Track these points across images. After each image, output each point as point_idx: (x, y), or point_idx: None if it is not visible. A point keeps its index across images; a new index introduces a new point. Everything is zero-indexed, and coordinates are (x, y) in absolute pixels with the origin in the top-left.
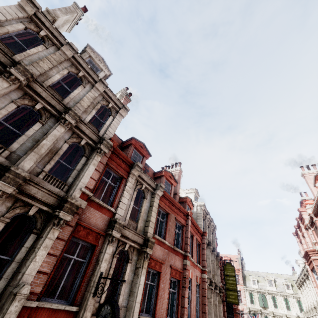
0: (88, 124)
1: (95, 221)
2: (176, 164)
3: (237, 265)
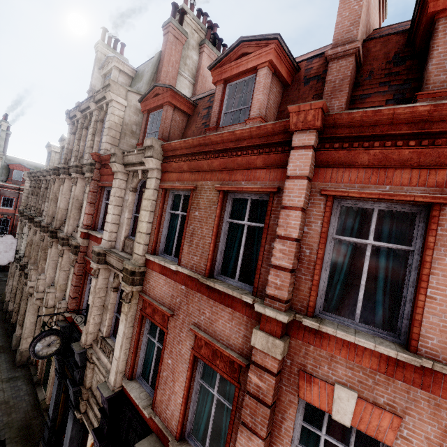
0: None
1: None
2: None
3: None
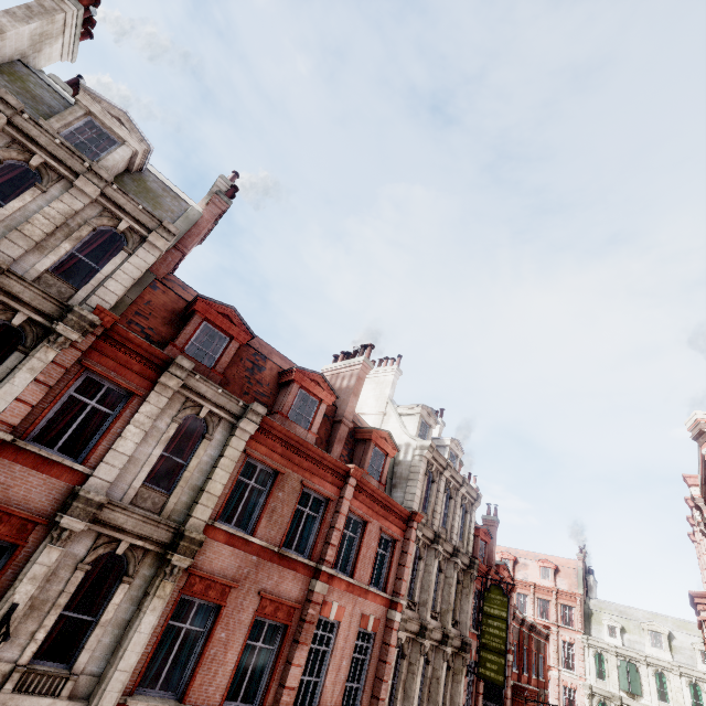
0: (44, 278)
1: (24, 494)
2: (362, 349)
3: (572, 584)
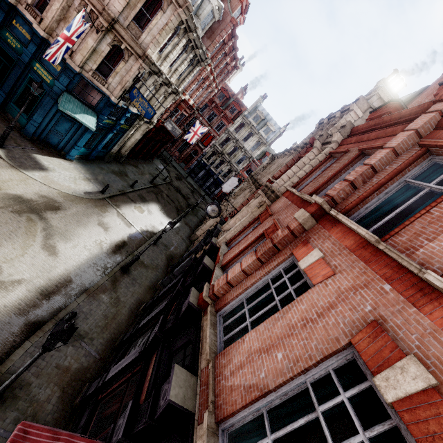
0: None
1: None
2: None
3: None
